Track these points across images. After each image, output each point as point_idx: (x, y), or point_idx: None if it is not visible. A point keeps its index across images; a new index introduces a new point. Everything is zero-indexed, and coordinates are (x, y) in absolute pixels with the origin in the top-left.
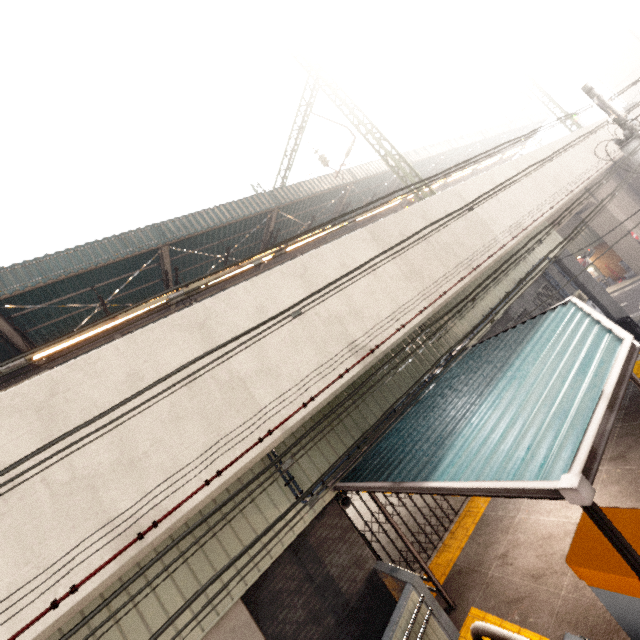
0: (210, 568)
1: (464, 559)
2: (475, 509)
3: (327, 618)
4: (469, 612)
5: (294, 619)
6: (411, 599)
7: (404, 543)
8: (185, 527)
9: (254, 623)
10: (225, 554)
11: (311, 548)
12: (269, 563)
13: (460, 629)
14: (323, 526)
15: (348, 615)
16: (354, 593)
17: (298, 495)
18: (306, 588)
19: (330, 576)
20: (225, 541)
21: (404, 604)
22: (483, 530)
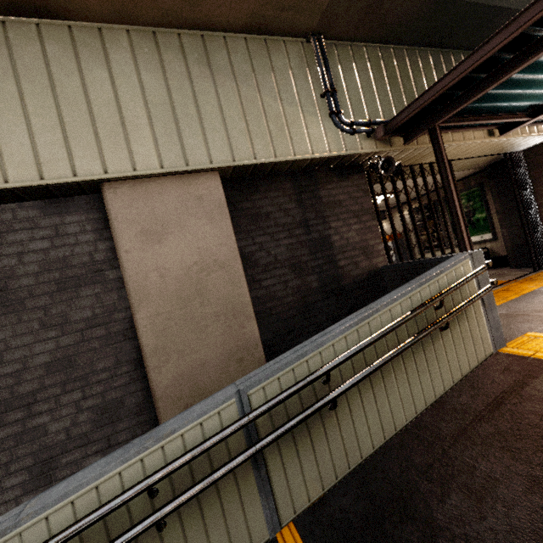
0: (195, 111)
1: (503, 310)
2: (518, 289)
3: (310, 277)
4: (524, 335)
5: (273, 252)
6: (463, 266)
7: (455, 231)
8: (178, 45)
9: (227, 211)
10: (219, 111)
11: (319, 200)
12: (270, 160)
13: (505, 343)
14: (342, 189)
15: (335, 290)
16: (350, 275)
17: (335, 112)
18: (298, 233)
19: (330, 241)
20: (224, 98)
21: (452, 263)
22: (539, 297)
